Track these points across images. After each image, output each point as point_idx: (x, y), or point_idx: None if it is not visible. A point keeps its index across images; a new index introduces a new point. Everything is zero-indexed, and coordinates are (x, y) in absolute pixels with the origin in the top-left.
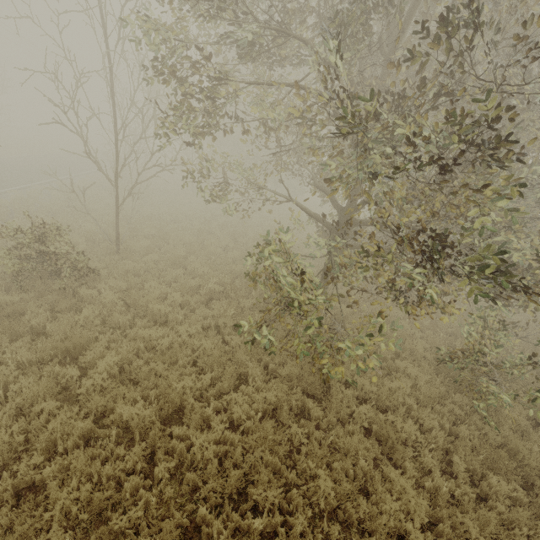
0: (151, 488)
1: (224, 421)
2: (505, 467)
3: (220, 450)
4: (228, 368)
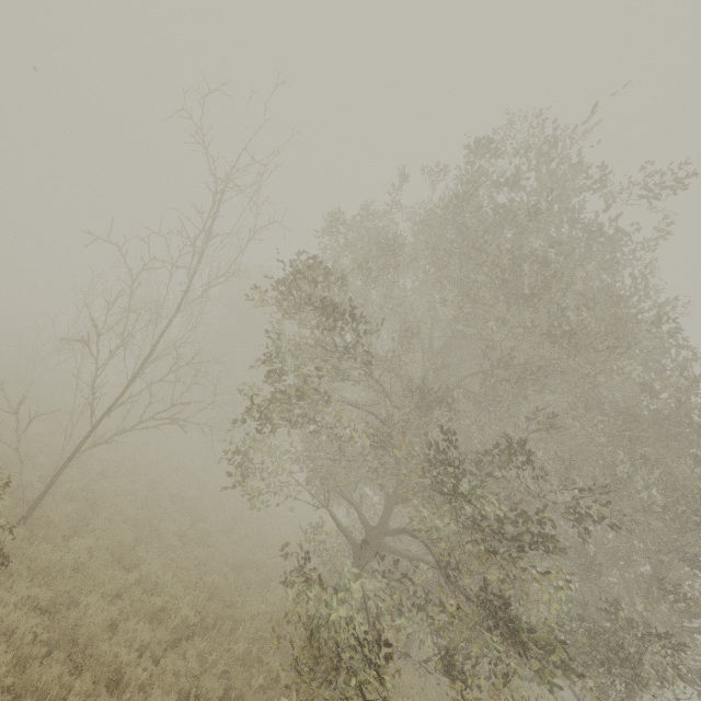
0: None
1: None
2: None
3: None
4: None
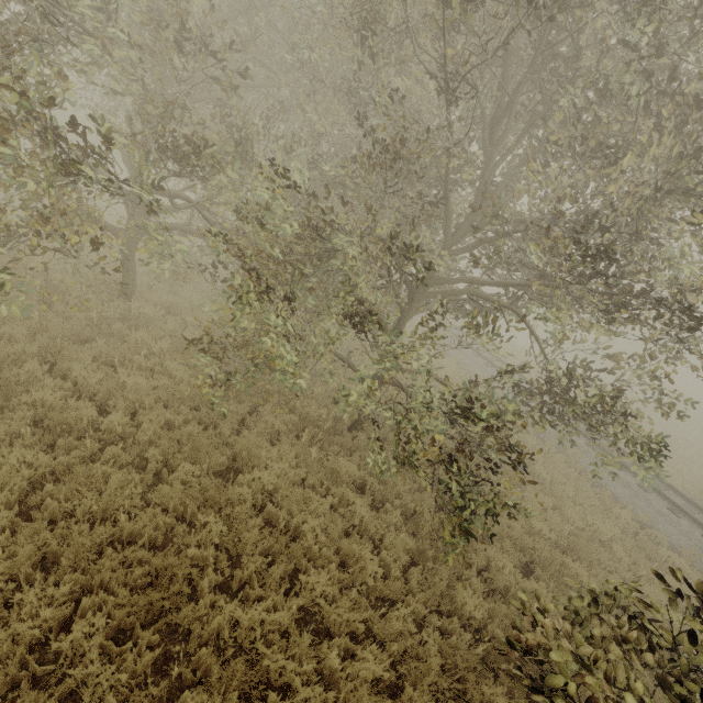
0: None
1: None
2: (210, 458)
3: None
4: None
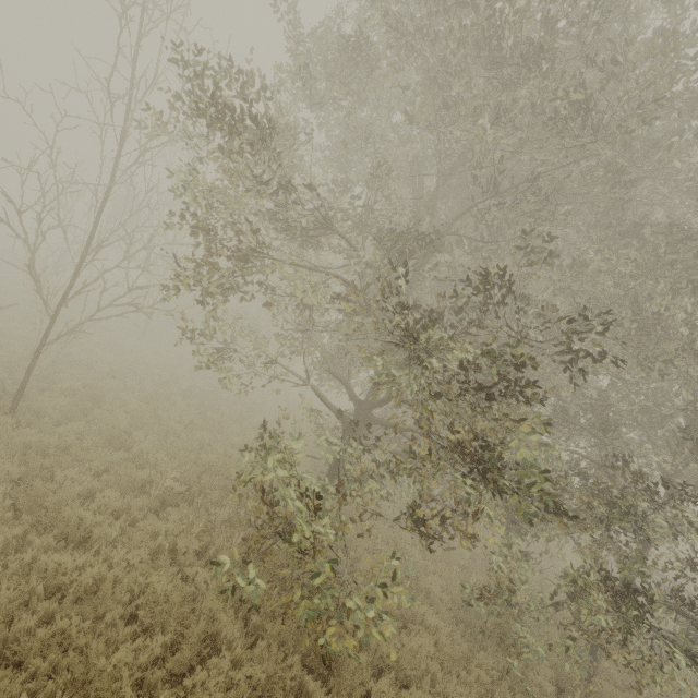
0: None
1: None
2: None
3: None
4: (195, 625)
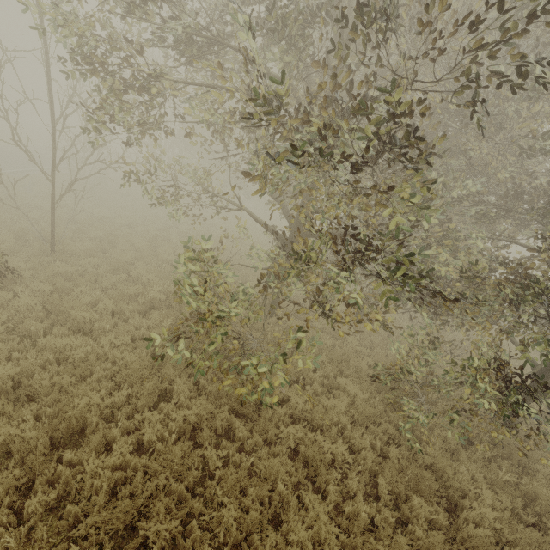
0: (20, 525)
1: (133, 443)
2: (429, 489)
3: (117, 478)
4: (147, 383)
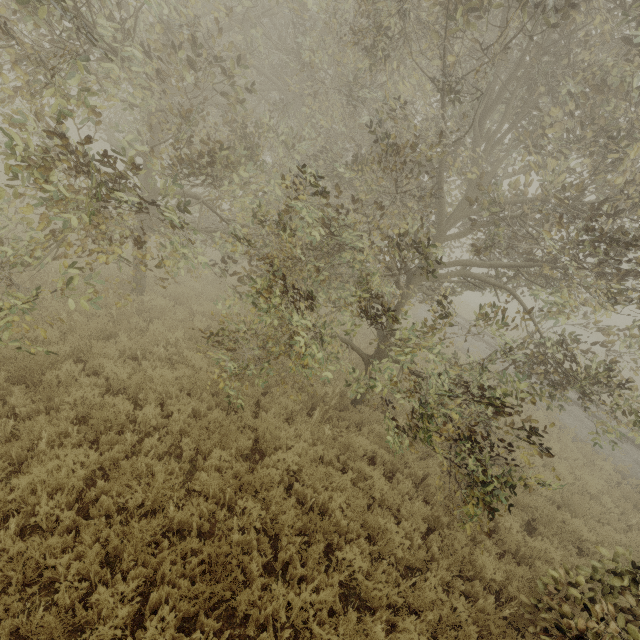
0: None
1: None
2: (237, 443)
3: None
4: None
